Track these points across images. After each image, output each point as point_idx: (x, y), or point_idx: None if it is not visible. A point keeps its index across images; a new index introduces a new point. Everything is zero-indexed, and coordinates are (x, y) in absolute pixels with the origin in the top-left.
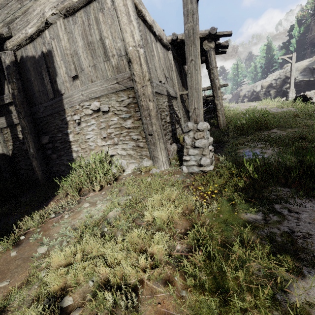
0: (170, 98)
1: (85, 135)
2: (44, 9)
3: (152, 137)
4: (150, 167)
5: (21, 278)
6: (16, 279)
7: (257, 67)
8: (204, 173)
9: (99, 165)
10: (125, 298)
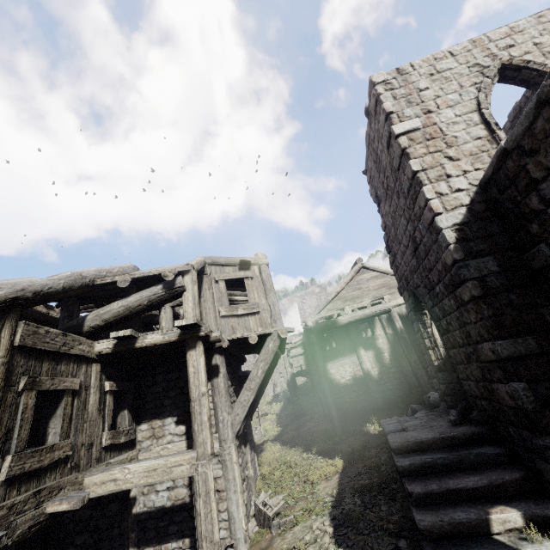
0: None
1: None
2: None
3: None
4: None
5: None
6: None
7: None
8: None
9: None
10: None
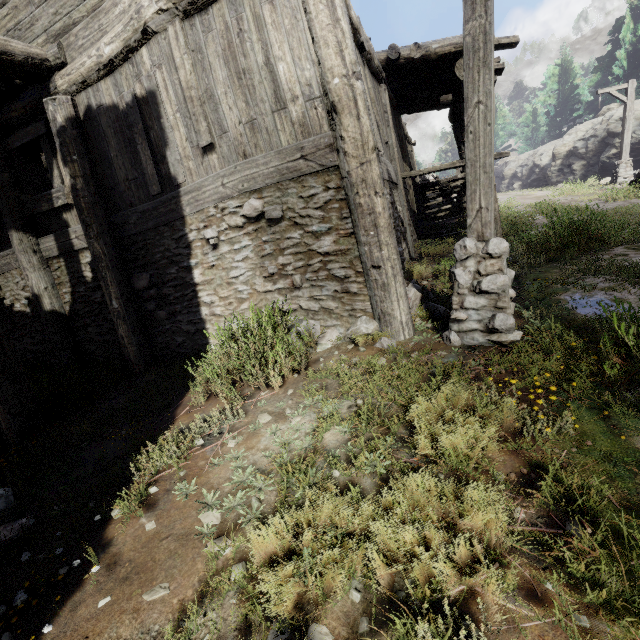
0: (391, 186)
1: (229, 269)
2: (139, 1)
3: (381, 272)
4: (375, 334)
5: (191, 582)
6: (181, 584)
7: (537, 113)
8: (503, 348)
9: (270, 333)
10: (465, 633)
